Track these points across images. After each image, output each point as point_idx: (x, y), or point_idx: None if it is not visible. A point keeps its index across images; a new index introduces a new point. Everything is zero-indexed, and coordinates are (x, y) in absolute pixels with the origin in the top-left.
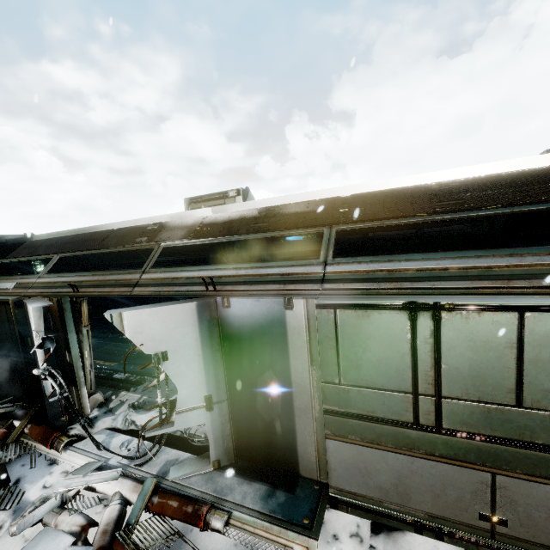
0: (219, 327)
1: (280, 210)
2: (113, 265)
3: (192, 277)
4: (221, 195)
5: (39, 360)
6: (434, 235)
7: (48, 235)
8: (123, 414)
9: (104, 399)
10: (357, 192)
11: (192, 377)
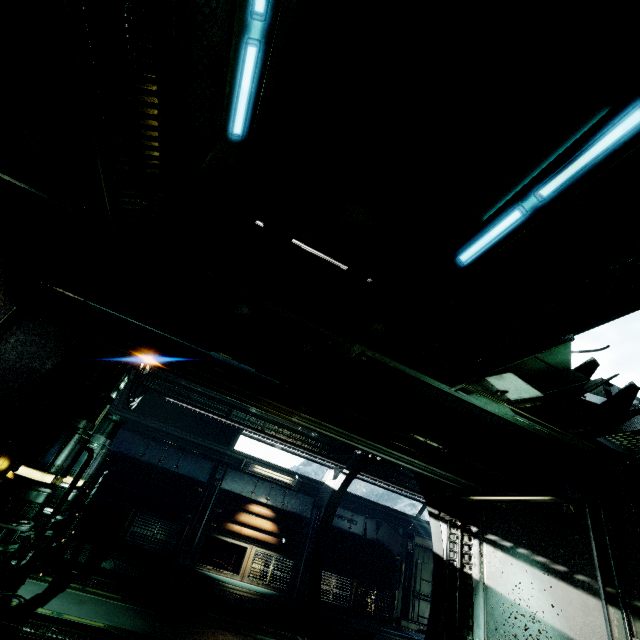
0: None
1: None
2: None
3: None
4: None
5: None
6: None
7: None
8: None
9: None
10: None
11: None
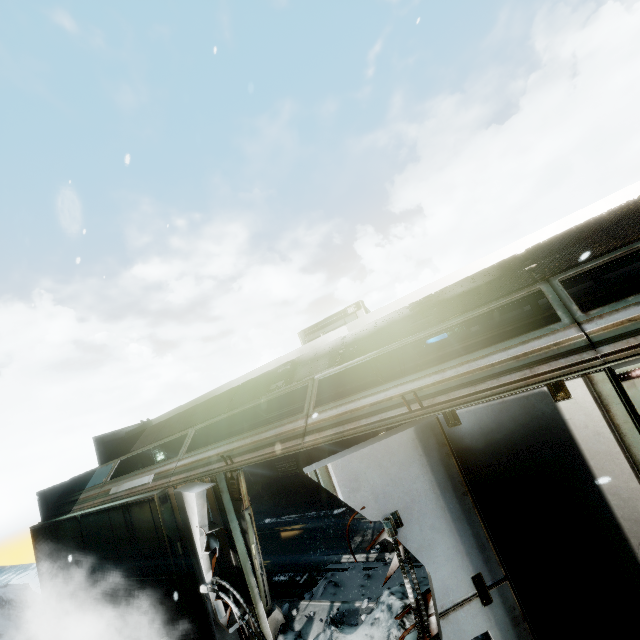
0: (455, 457)
1: (438, 298)
2: (229, 435)
3: (379, 401)
4: (338, 315)
5: (205, 570)
6: (625, 277)
7: (168, 414)
8: (323, 638)
9: (283, 617)
10: (529, 245)
11: (443, 547)
